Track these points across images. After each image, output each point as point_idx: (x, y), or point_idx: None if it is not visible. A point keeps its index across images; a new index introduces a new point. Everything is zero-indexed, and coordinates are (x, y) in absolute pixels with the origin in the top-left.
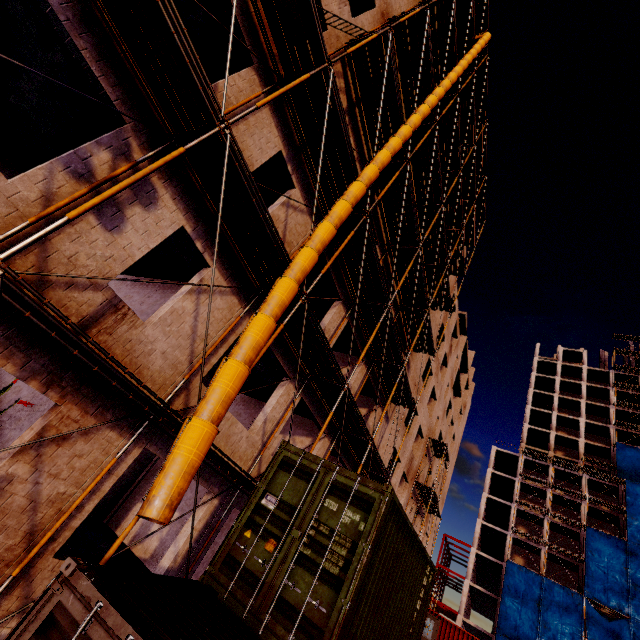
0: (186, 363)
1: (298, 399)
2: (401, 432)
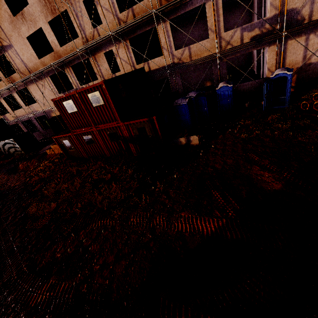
0: None
1: (3, 99)
2: (20, 24)
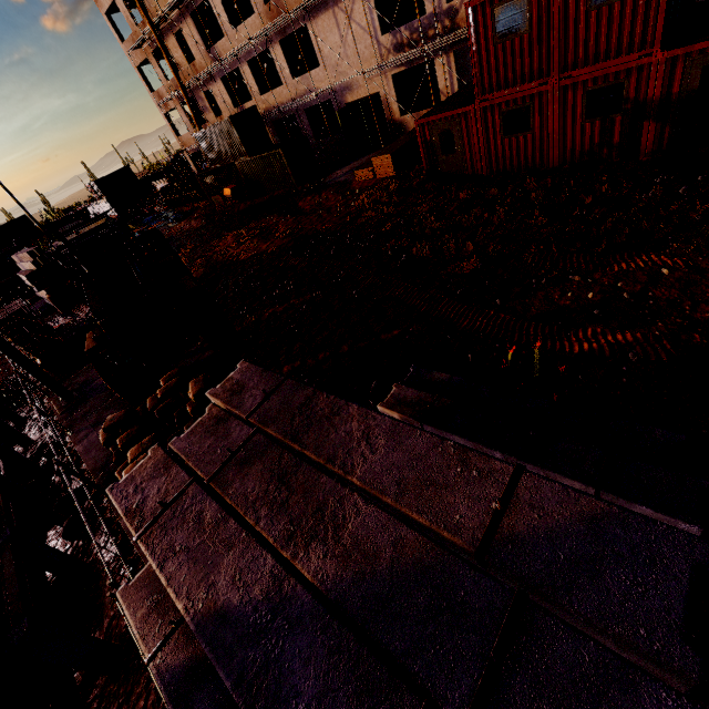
0: (231, 111)
1: (247, 65)
2: None
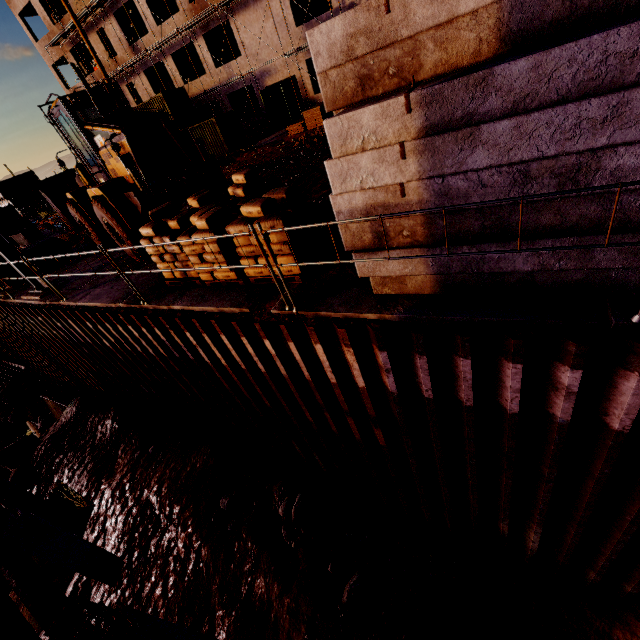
0: None
1: (171, 58)
2: None
